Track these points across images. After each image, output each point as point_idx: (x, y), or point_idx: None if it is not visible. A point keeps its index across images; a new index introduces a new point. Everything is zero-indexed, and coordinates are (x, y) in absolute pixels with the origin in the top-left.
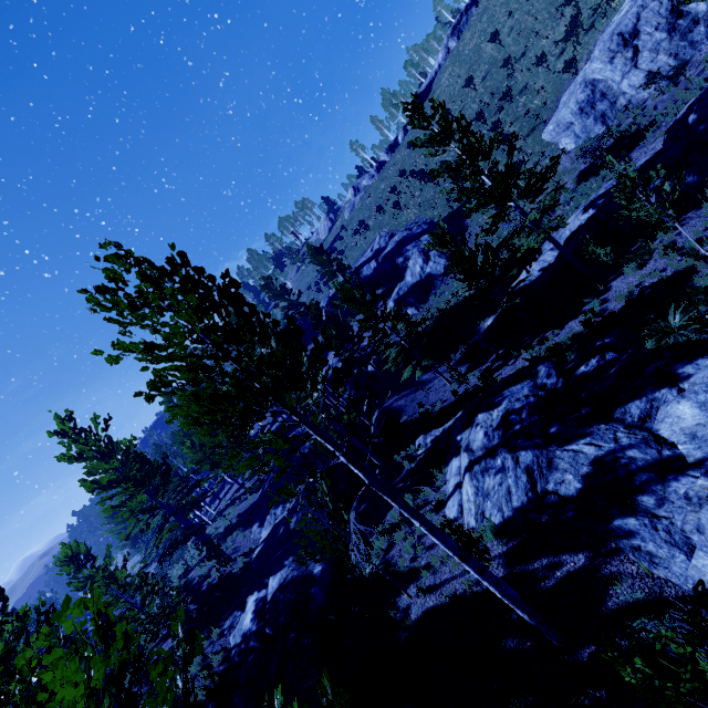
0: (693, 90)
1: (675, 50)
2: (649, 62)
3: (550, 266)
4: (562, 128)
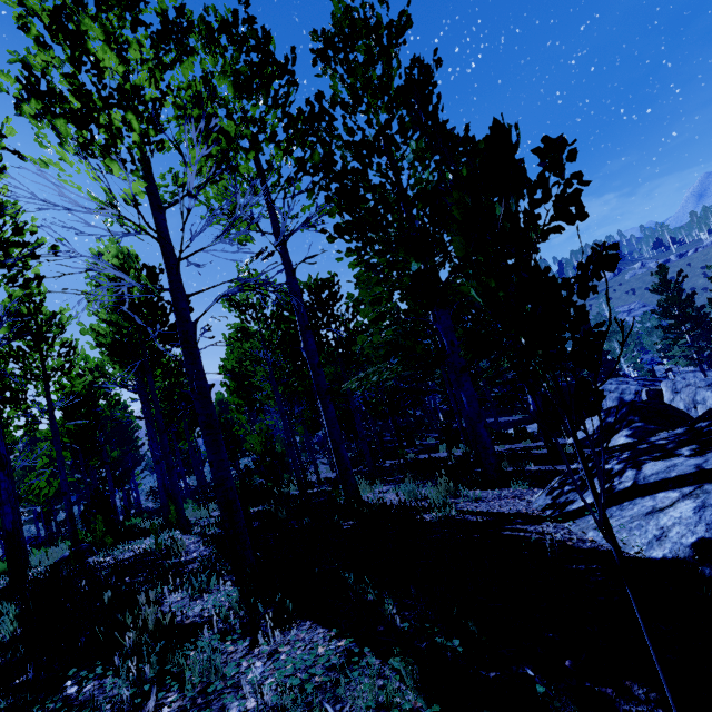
0: None
1: None
2: None
3: None
4: None
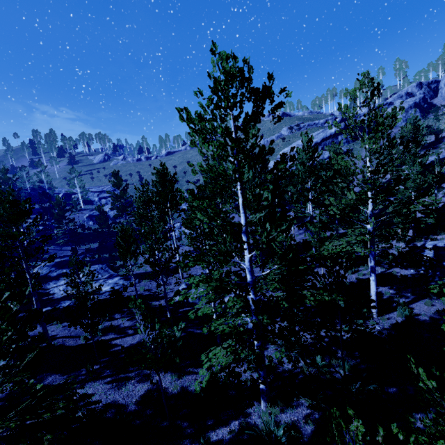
0: None
1: None
2: None
3: None
4: None
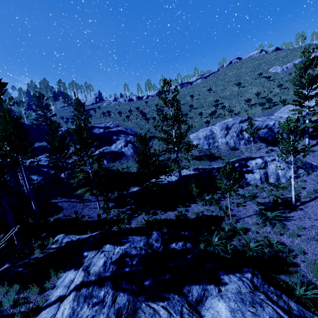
0: (235, 156)
1: (235, 141)
2: (229, 139)
3: (172, 182)
4: (197, 138)
